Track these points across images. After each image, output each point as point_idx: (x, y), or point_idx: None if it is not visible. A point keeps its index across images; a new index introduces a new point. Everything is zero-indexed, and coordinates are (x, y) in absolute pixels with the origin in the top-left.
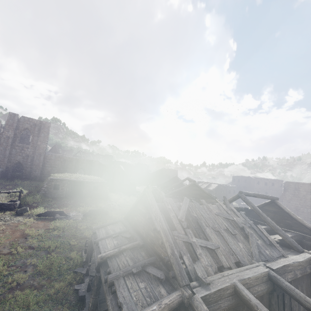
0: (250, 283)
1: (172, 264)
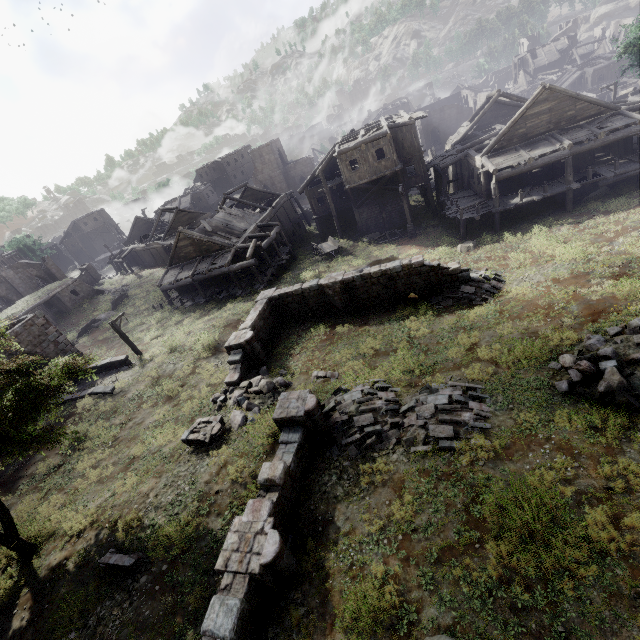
0: (253, 233)
1: (224, 245)
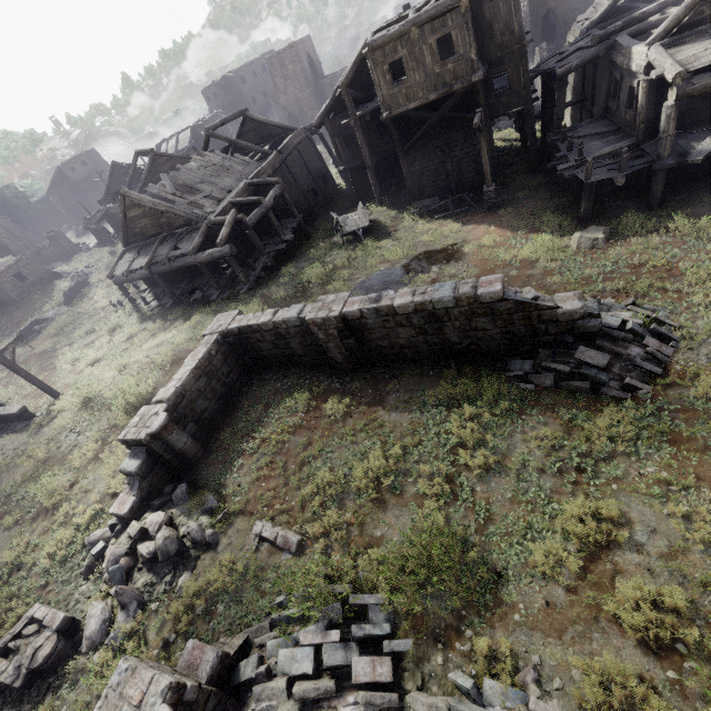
0: (239, 196)
1: (190, 218)
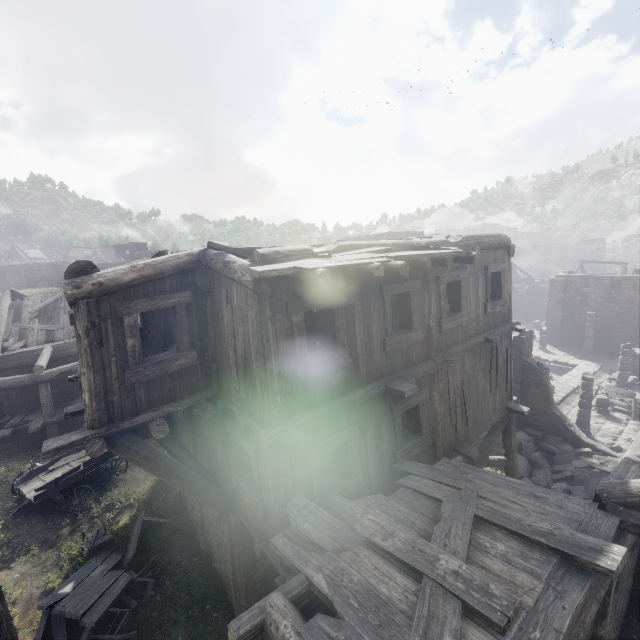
0: (68, 346)
1: None
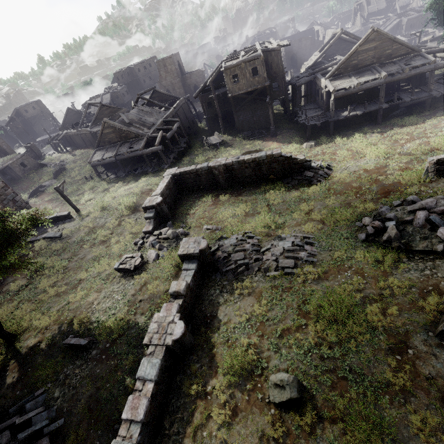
0: (159, 126)
1: (139, 134)
